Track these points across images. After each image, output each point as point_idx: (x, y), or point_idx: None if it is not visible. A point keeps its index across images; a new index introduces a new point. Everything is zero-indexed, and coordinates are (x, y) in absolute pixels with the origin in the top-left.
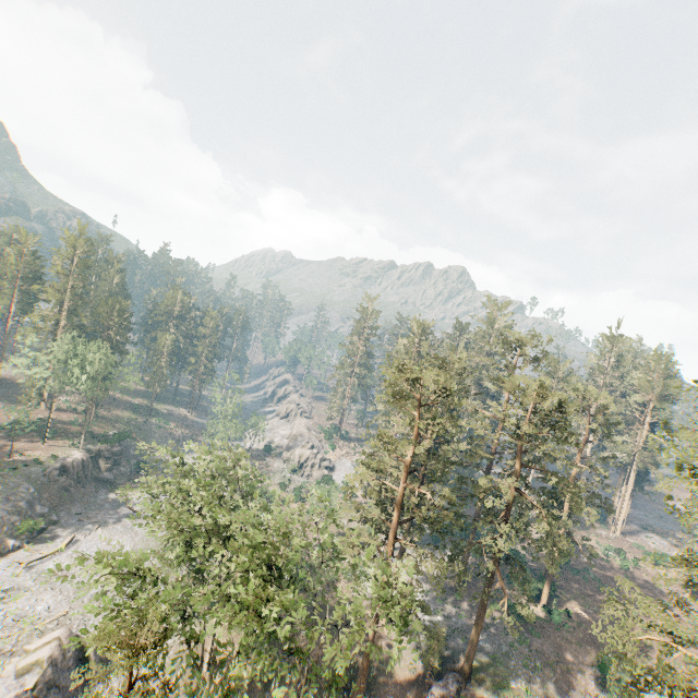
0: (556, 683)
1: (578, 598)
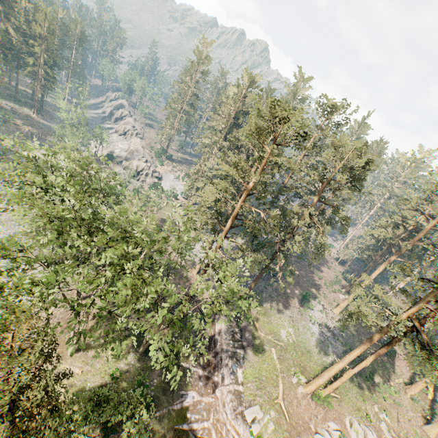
0: (283, 303)
1: (294, 264)
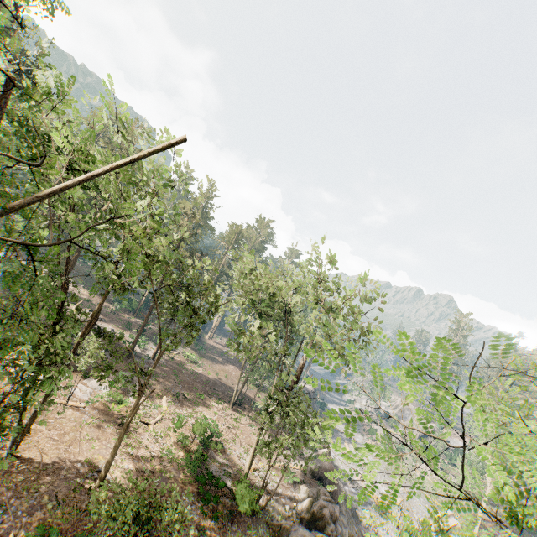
0: None
1: None
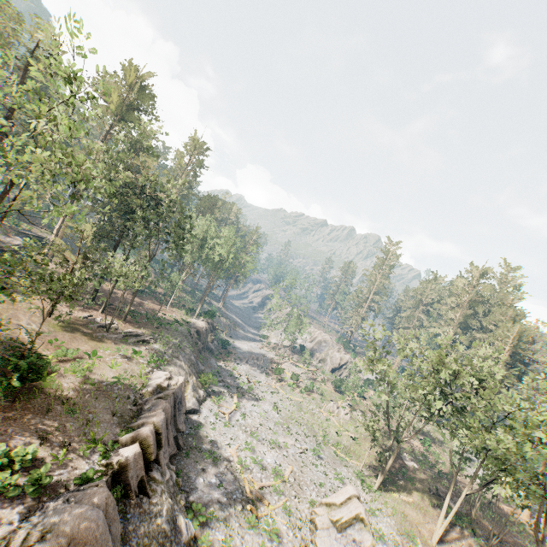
0: None
1: None
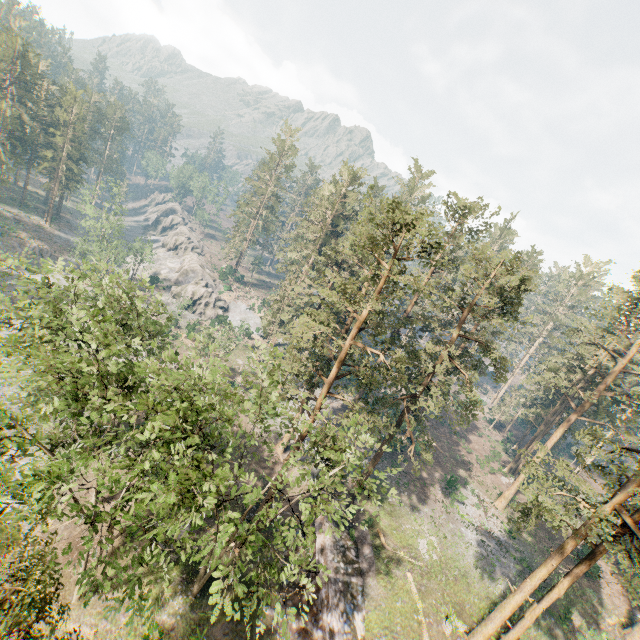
0: (418, 495)
1: (429, 431)
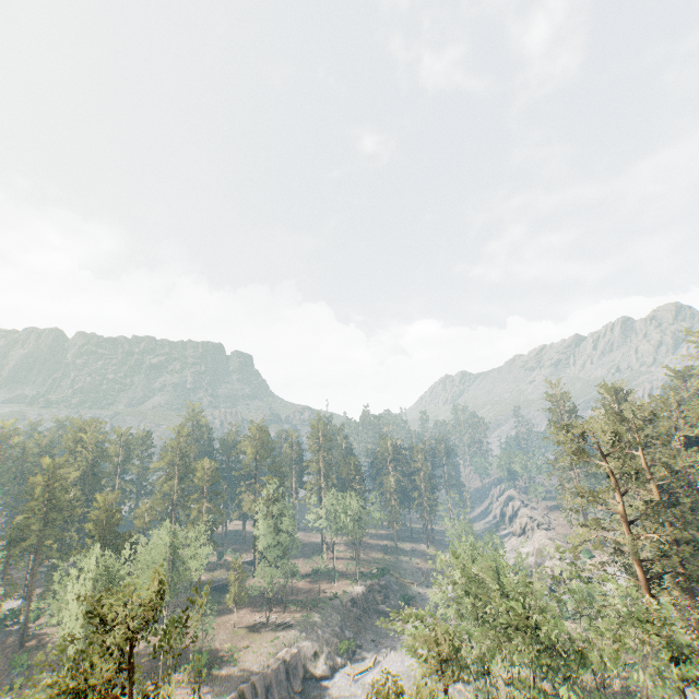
0: None
1: None
